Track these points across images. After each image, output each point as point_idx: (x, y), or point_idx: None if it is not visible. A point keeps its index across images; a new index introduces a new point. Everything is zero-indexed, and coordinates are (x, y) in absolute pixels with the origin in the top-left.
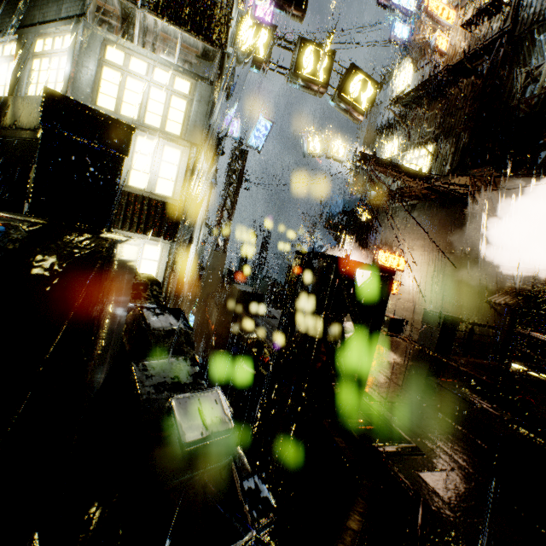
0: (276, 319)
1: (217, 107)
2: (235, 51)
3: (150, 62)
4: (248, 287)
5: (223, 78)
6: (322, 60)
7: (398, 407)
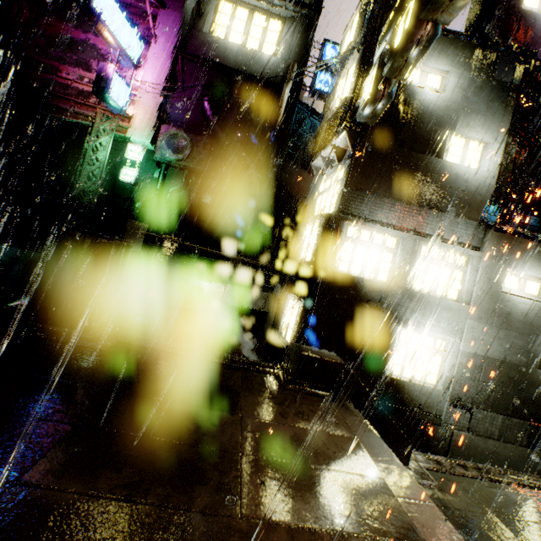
0: (275, 385)
1: (436, 158)
2: (359, 116)
3: (331, 177)
4: (335, 356)
5: (445, 125)
6: (410, 10)
7: (6, 345)
